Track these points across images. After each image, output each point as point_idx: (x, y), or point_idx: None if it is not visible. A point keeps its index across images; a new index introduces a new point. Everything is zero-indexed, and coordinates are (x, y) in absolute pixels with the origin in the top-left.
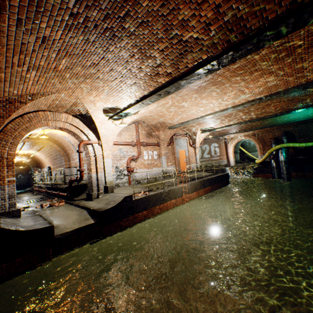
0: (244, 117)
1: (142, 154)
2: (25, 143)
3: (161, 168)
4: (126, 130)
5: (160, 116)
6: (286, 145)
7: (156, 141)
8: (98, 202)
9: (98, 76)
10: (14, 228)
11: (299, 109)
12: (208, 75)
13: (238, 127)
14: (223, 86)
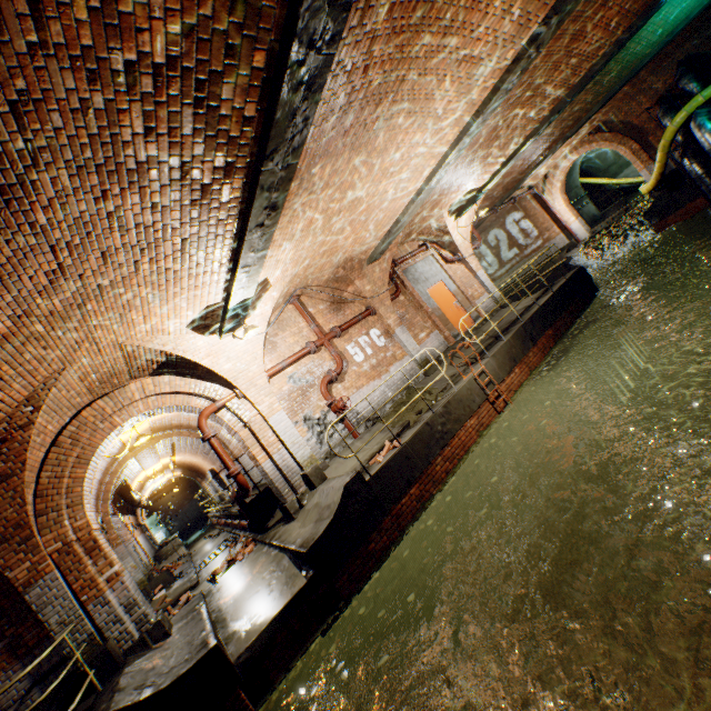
0: (535, 110)
1: (347, 356)
2: (136, 459)
3: (409, 357)
4: (281, 329)
5: (326, 253)
6: (703, 99)
7: (362, 306)
8: (303, 522)
9: (97, 285)
10: (140, 693)
11: None
12: (320, 96)
13: (543, 143)
14: (405, 85)
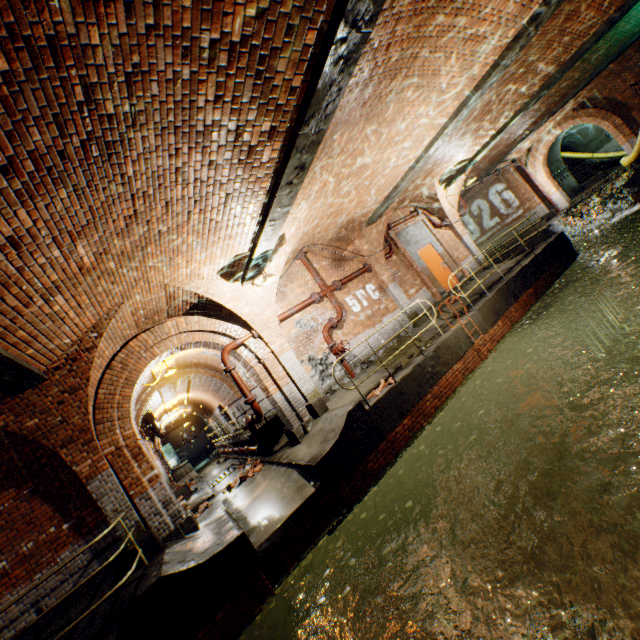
0: (526, 86)
1: (346, 307)
2: (159, 391)
3: (400, 310)
4: (290, 281)
5: (333, 214)
6: None
7: (359, 263)
8: (308, 444)
9: (158, 231)
10: (184, 565)
11: None
12: (353, 69)
13: (529, 118)
14: (417, 62)
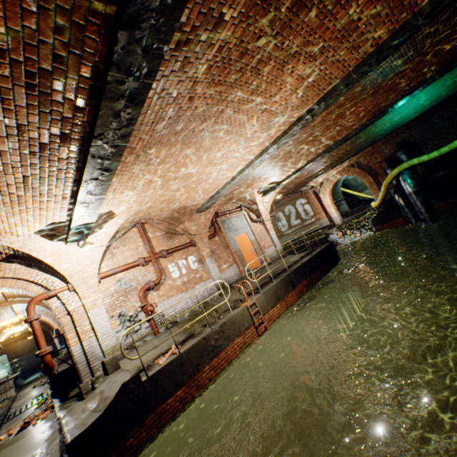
0: (314, 148)
1: (167, 272)
2: None
3: (212, 280)
4: (123, 244)
5: (166, 201)
6: (407, 165)
7: (188, 238)
8: (86, 405)
9: None
10: None
11: (398, 102)
12: (142, 107)
13: (320, 165)
14: (224, 115)
